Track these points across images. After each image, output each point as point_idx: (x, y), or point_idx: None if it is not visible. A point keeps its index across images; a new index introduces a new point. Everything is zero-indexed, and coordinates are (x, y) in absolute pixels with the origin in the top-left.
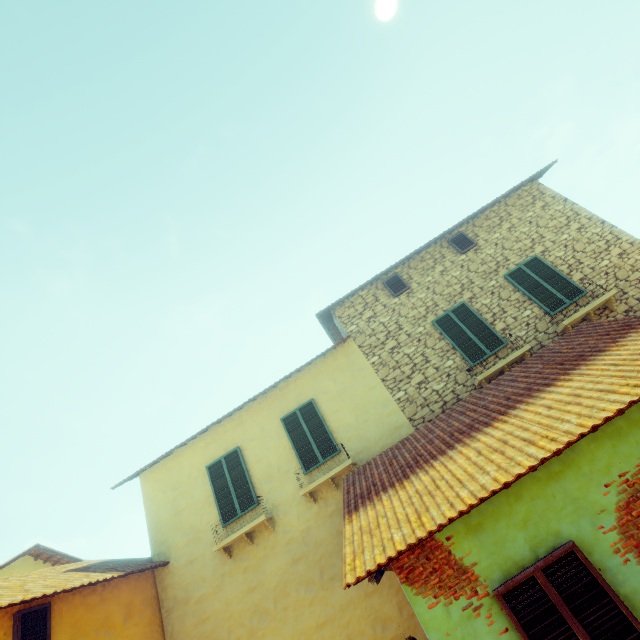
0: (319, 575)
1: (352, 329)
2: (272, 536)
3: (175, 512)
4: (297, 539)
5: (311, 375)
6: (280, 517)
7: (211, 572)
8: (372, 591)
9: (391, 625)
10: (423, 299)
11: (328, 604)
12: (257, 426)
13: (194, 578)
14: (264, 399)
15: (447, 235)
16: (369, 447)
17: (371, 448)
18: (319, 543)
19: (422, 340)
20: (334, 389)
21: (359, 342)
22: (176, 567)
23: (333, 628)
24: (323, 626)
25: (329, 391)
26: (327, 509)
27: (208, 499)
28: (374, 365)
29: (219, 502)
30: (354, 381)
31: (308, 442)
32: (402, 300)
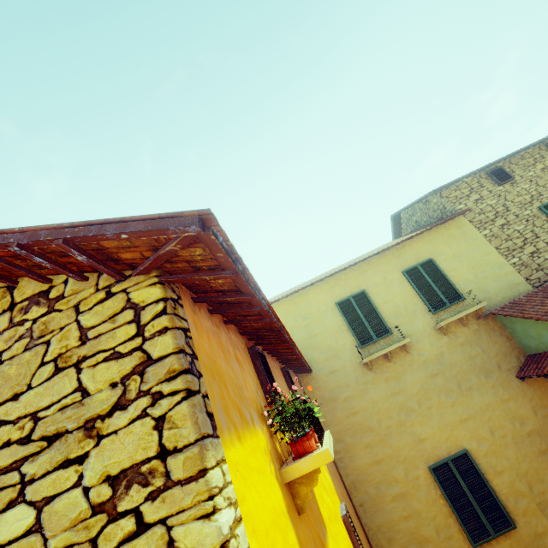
0: (457, 386)
1: (461, 207)
2: (408, 357)
3: (310, 335)
4: (432, 360)
5: (426, 240)
6: (413, 344)
7: (354, 380)
8: (507, 399)
9: (528, 422)
10: (527, 189)
11: (468, 406)
12: (379, 276)
13: (338, 384)
14: (382, 256)
15: (544, 140)
16: (490, 297)
17: (492, 298)
18: (453, 364)
19: (530, 220)
20: (450, 252)
21: (469, 218)
22: (319, 375)
23: (475, 422)
24: (466, 421)
25: (445, 253)
26: (457, 340)
27: (340, 327)
28: (486, 237)
29: (353, 330)
30: (469, 247)
31: (433, 290)
32: (507, 188)
